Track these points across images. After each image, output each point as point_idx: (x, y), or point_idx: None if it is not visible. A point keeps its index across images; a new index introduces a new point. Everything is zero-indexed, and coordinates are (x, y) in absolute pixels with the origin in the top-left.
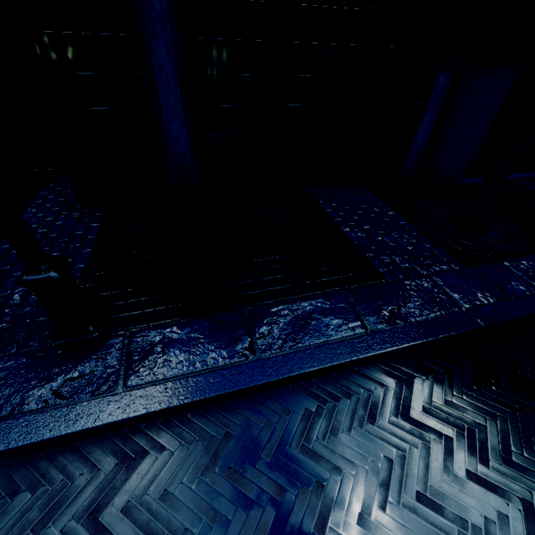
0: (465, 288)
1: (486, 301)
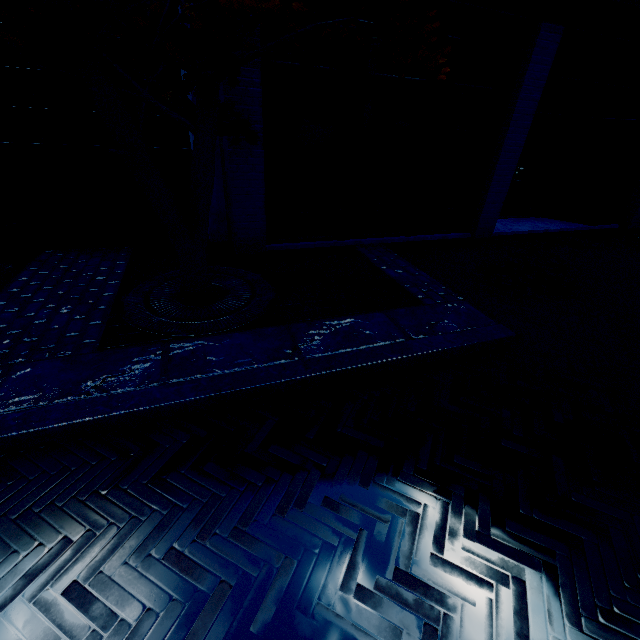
0: (37, 383)
1: (40, 402)
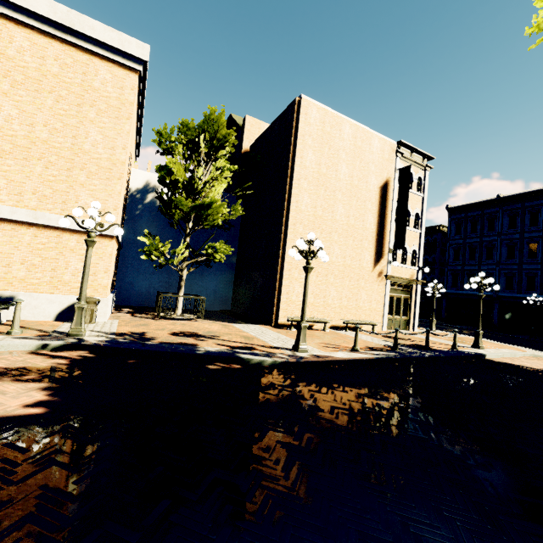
0: None
1: None
